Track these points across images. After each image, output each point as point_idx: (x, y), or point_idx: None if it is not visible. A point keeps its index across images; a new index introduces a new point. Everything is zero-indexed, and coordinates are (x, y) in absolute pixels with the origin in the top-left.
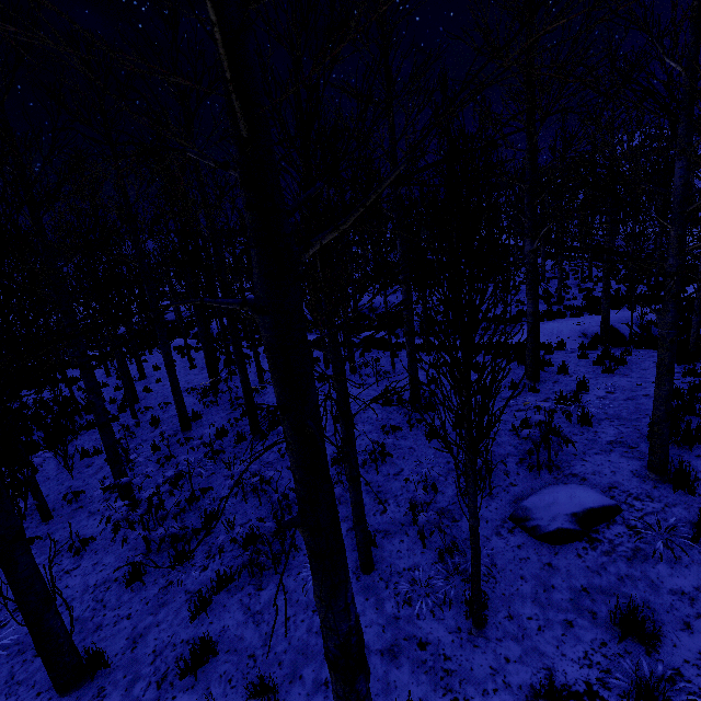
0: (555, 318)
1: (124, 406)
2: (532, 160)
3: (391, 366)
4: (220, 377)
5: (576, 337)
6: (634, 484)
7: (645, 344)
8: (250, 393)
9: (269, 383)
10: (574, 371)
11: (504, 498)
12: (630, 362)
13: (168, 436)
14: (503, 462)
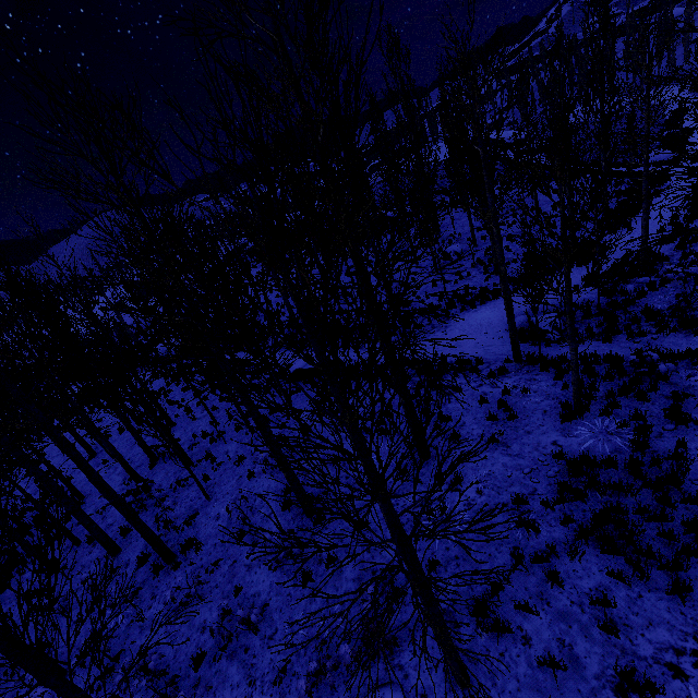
0: (489, 300)
1: (69, 514)
2: (359, 265)
3: (310, 423)
4: (156, 456)
5: (504, 332)
6: (441, 694)
7: (552, 364)
8: (149, 535)
9: (197, 465)
10: (466, 435)
11: (341, 695)
12: (523, 412)
13: (87, 586)
14: (333, 668)
